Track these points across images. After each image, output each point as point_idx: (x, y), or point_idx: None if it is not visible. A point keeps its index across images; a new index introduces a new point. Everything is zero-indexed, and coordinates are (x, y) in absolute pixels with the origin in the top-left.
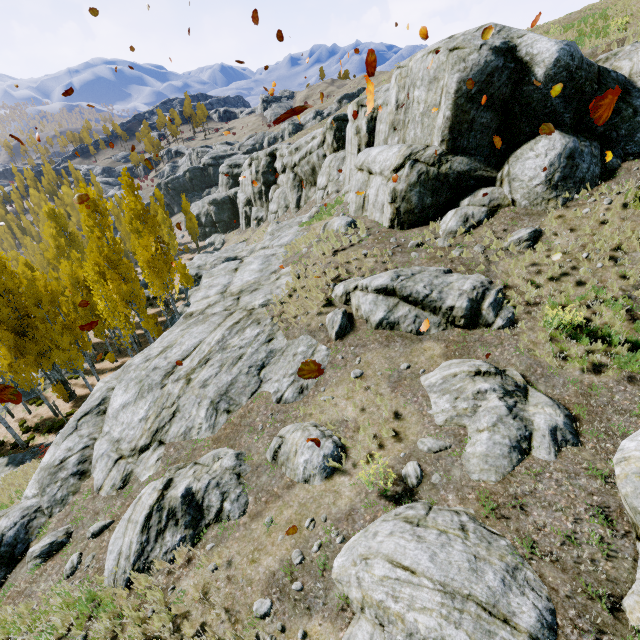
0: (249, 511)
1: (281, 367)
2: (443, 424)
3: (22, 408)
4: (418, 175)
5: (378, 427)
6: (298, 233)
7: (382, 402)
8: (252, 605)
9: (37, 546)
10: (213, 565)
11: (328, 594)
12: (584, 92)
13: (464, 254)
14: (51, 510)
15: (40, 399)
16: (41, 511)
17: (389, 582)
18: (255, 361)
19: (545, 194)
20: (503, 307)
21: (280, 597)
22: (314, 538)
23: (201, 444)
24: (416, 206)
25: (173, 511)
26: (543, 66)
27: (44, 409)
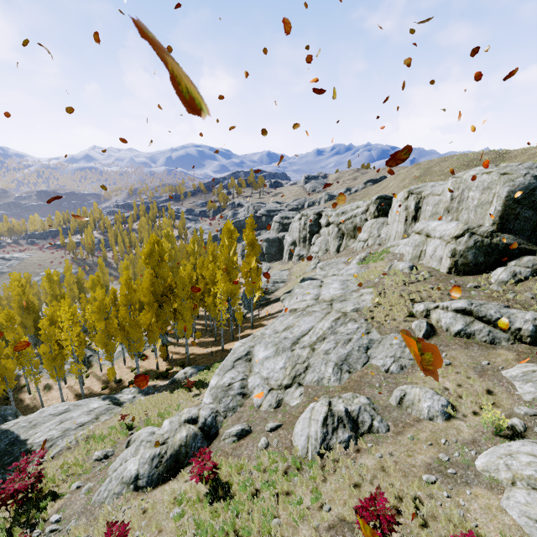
0: (392, 430)
1: (382, 350)
2: (531, 400)
3: (130, 359)
4: (474, 242)
5: (475, 397)
6: (360, 268)
7: (474, 382)
8: (421, 477)
9: (233, 429)
10: (379, 453)
11: (479, 477)
12: None
13: (517, 297)
14: (226, 413)
15: (143, 356)
16: (219, 413)
17: (535, 464)
18: (362, 344)
19: None
20: None
21: (441, 475)
22: (452, 450)
23: (332, 389)
24: (471, 261)
25: (341, 418)
26: None
27: (146, 363)
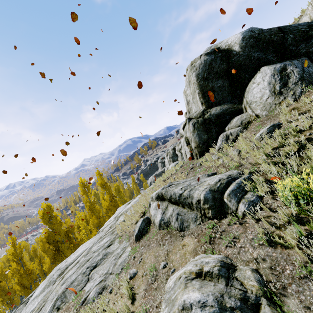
0: None
1: (102, 267)
2: None
3: None
4: (194, 125)
5: None
6: None
7: (128, 310)
8: None
9: None
10: None
11: None
12: (274, 41)
13: (225, 159)
14: None
15: None
16: None
17: None
18: (93, 262)
19: (275, 101)
20: (248, 192)
21: None
22: None
23: None
24: (200, 142)
25: None
26: (236, 44)
27: None
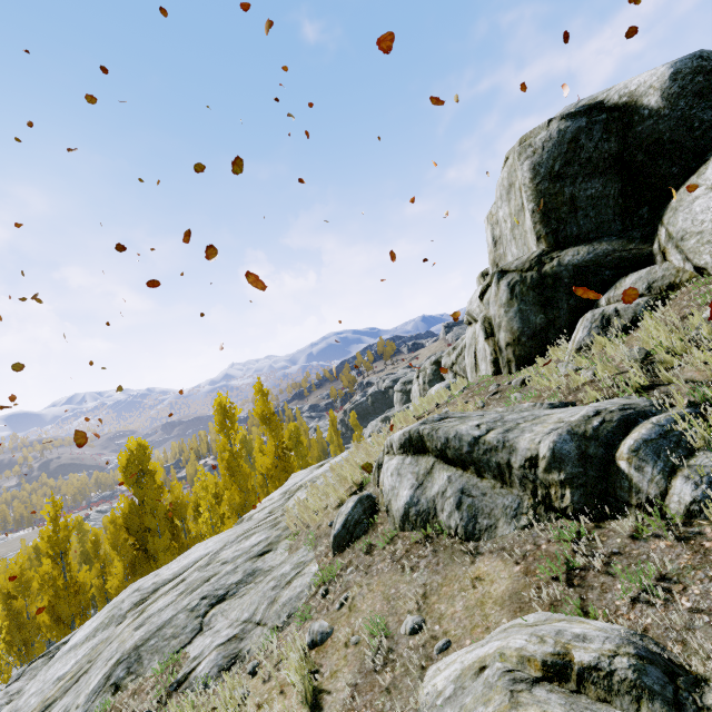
0: None
1: (239, 603)
2: None
3: None
4: (511, 289)
5: None
6: None
7: None
8: None
9: None
10: None
11: None
12: None
13: (600, 371)
14: None
15: None
16: None
17: None
18: (218, 587)
19: None
20: (697, 451)
21: None
22: None
23: None
24: (522, 332)
25: None
26: (653, 91)
27: None
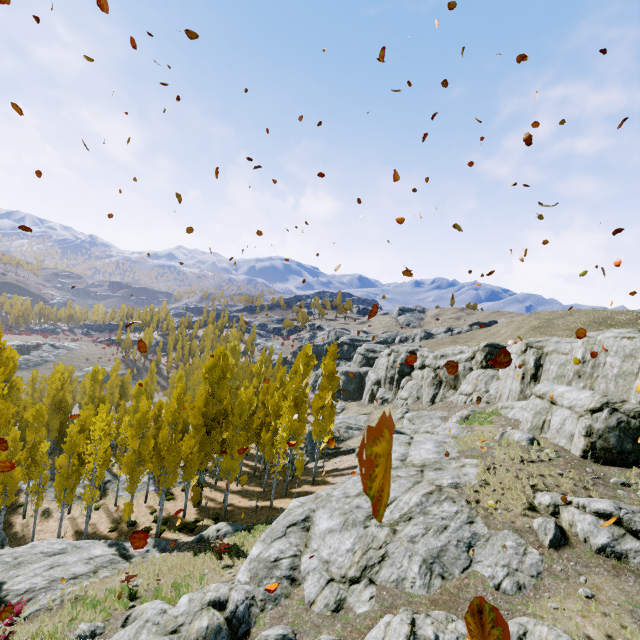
0: None
1: (490, 553)
2: None
3: (153, 496)
4: (617, 421)
5: None
6: (462, 429)
7: (632, 636)
8: None
9: (271, 631)
10: None
11: None
12: None
13: None
14: (264, 604)
15: (170, 494)
16: (255, 600)
17: None
18: (461, 537)
19: None
20: None
21: None
22: None
23: (417, 599)
24: (614, 446)
25: None
26: None
27: (171, 505)
